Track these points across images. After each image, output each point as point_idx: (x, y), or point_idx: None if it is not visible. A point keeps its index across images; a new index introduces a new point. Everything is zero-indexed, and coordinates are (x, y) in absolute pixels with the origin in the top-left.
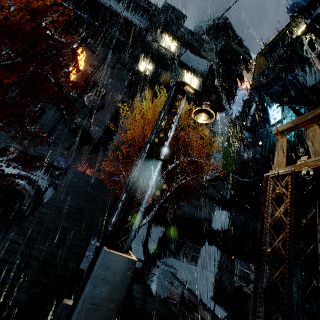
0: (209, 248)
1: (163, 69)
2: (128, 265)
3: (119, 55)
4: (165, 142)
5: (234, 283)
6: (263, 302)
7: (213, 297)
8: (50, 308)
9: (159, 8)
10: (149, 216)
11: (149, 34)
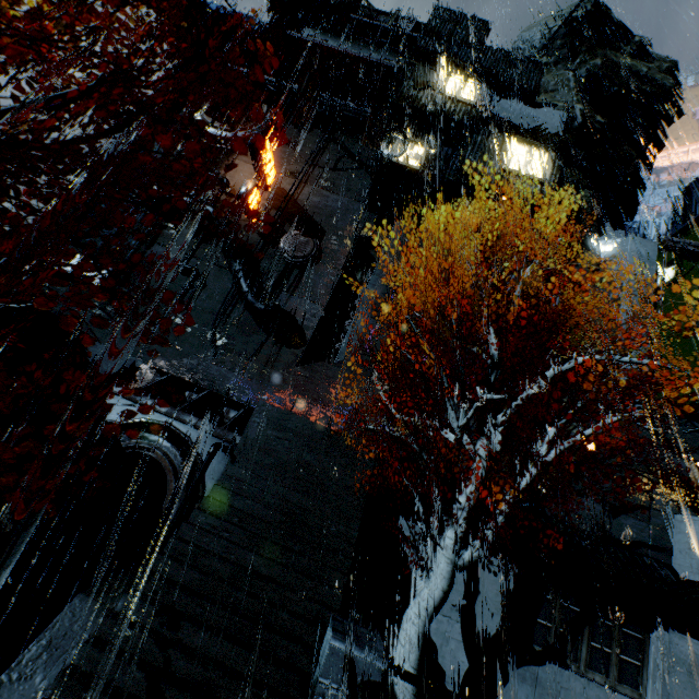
0: (681, 643)
1: (450, 148)
2: None
3: (345, 141)
4: None
5: None
6: None
7: None
8: None
9: (423, 23)
10: (483, 539)
11: (409, 77)
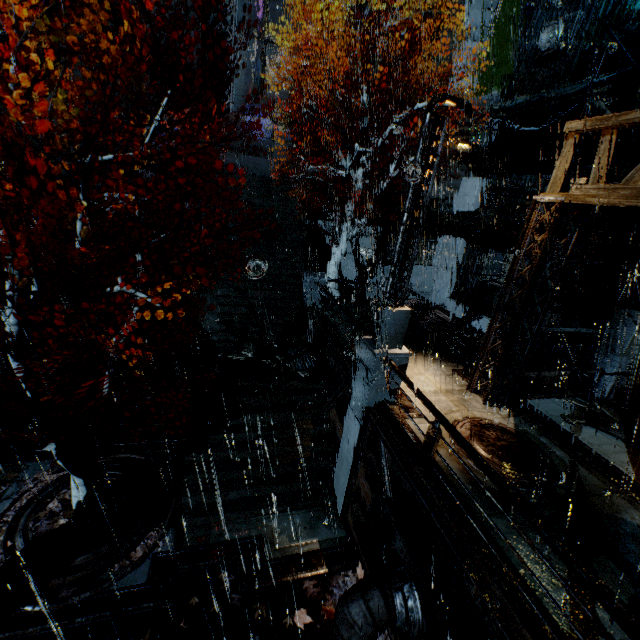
0: (450, 239)
1: None
2: (407, 314)
3: None
4: (421, 199)
5: (482, 279)
6: (502, 312)
7: (452, 295)
8: (298, 339)
9: None
10: (362, 223)
11: None
